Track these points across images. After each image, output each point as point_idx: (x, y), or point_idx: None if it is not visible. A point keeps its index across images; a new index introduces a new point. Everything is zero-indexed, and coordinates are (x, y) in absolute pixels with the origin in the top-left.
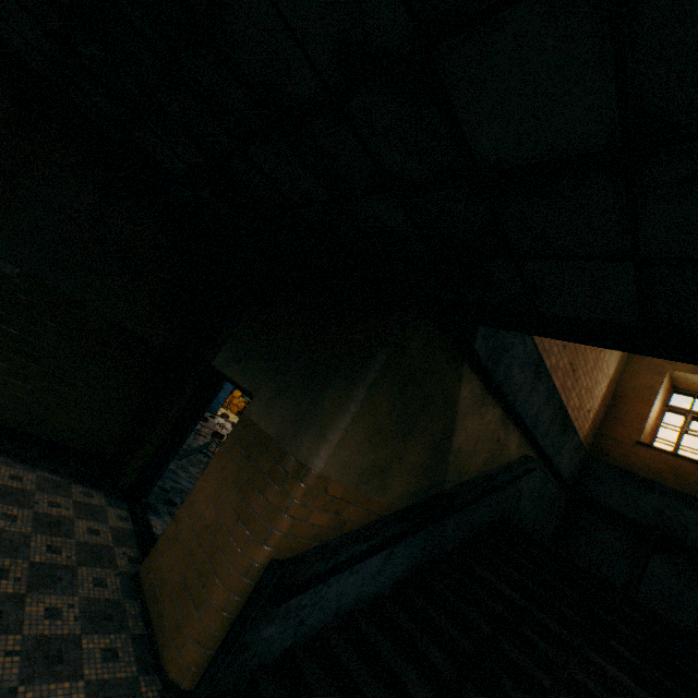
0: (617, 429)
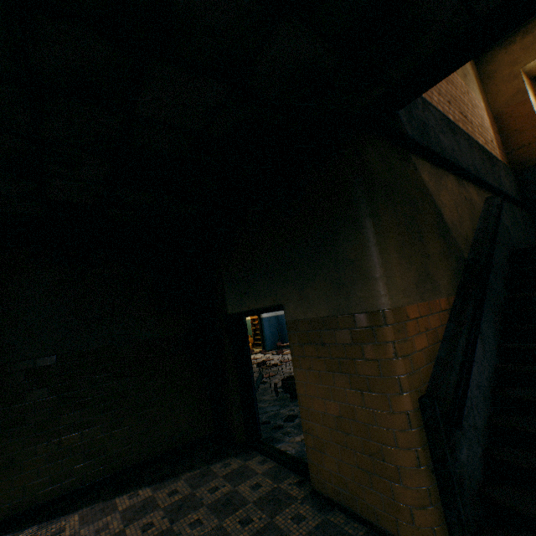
0: (518, 138)
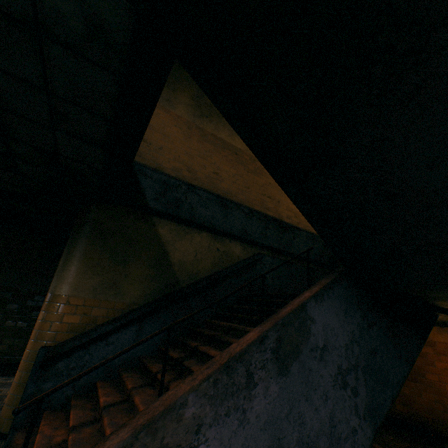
0: None
